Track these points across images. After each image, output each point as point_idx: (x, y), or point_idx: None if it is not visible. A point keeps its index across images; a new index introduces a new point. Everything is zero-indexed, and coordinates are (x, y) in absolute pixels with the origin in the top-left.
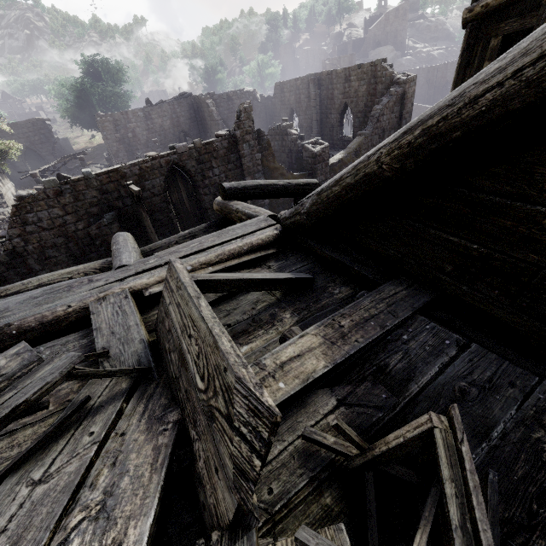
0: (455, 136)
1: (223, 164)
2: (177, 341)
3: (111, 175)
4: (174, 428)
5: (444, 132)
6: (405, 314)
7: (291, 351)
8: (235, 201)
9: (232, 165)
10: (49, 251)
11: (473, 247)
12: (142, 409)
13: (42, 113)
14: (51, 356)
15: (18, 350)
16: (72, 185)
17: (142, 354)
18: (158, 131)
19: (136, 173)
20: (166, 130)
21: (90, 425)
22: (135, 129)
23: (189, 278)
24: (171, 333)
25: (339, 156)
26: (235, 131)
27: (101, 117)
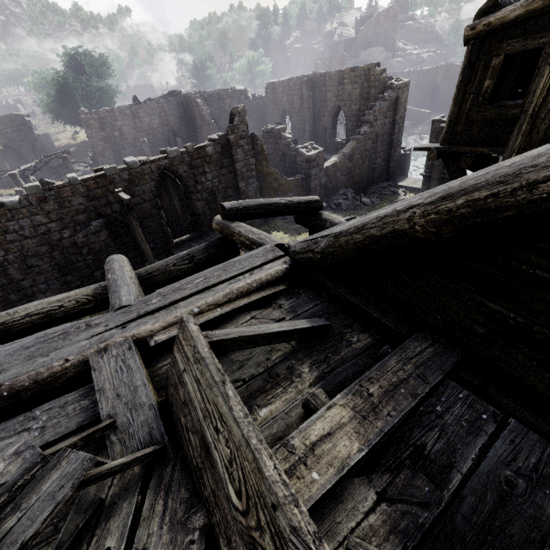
0: (506, 215)
1: (216, 169)
2: (198, 424)
3: (98, 180)
4: (202, 539)
5: (494, 209)
6: (436, 379)
7: (320, 427)
8: (236, 223)
9: (225, 169)
10: (31, 260)
11: (510, 316)
12: (161, 507)
13: (20, 107)
14: (57, 453)
15: (17, 447)
16: (57, 191)
17: (153, 425)
18: (146, 130)
19: (126, 178)
20: (155, 129)
21: (105, 536)
22: (121, 127)
23: (208, 348)
24: (187, 407)
25: (333, 161)
26: (228, 136)
27: (85, 114)
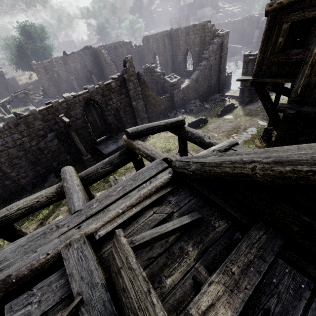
0: None
1: (118, 95)
2: (134, 309)
3: (49, 110)
4: None
5: (313, 180)
6: (270, 259)
7: (206, 300)
8: (136, 141)
9: (123, 95)
10: (15, 160)
11: None
12: None
13: None
14: None
15: None
16: (25, 119)
17: (105, 298)
18: (73, 72)
19: (65, 107)
20: (78, 71)
21: None
22: (58, 71)
23: (135, 258)
24: (126, 293)
25: (186, 84)
26: (123, 75)
27: (35, 65)
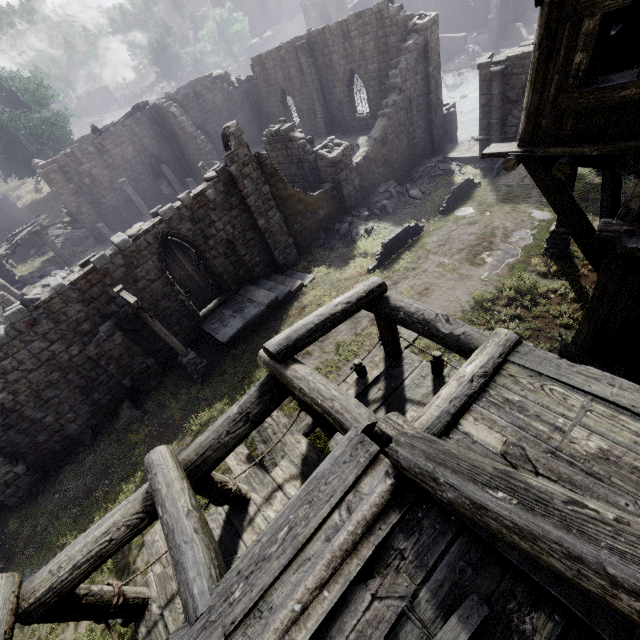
0: None
1: (225, 213)
2: None
3: (90, 277)
4: None
5: None
6: None
7: None
8: (291, 369)
9: (236, 210)
10: (46, 393)
11: None
12: None
13: None
14: None
15: None
16: (46, 307)
17: None
18: (121, 166)
19: (121, 264)
20: (131, 161)
21: None
22: (90, 171)
23: None
24: None
25: (364, 152)
26: (228, 168)
27: (41, 168)
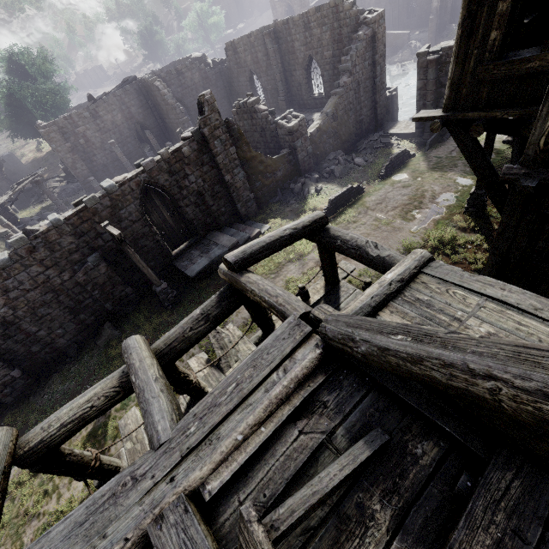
0: None
1: (198, 168)
2: None
3: (81, 215)
4: None
5: None
6: (535, 535)
7: None
8: (245, 276)
9: (207, 166)
10: (41, 311)
11: None
12: None
13: None
14: None
15: None
16: (43, 237)
17: None
18: (111, 129)
19: (108, 205)
20: (120, 126)
21: None
22: (85, 133)
23: None
24: None
25: (317, 124)
26: (201, 130)
27: (43, 128)
